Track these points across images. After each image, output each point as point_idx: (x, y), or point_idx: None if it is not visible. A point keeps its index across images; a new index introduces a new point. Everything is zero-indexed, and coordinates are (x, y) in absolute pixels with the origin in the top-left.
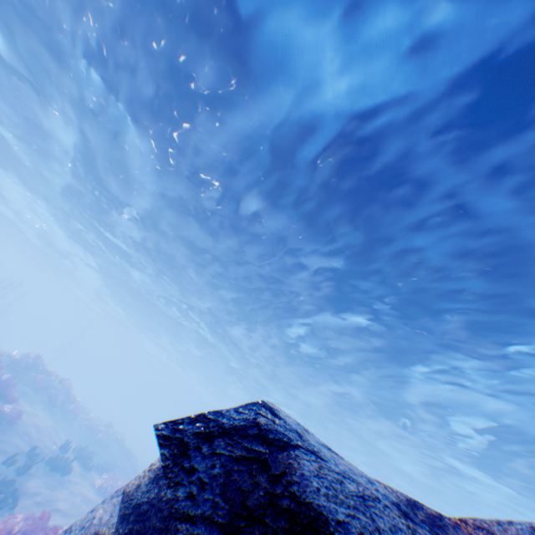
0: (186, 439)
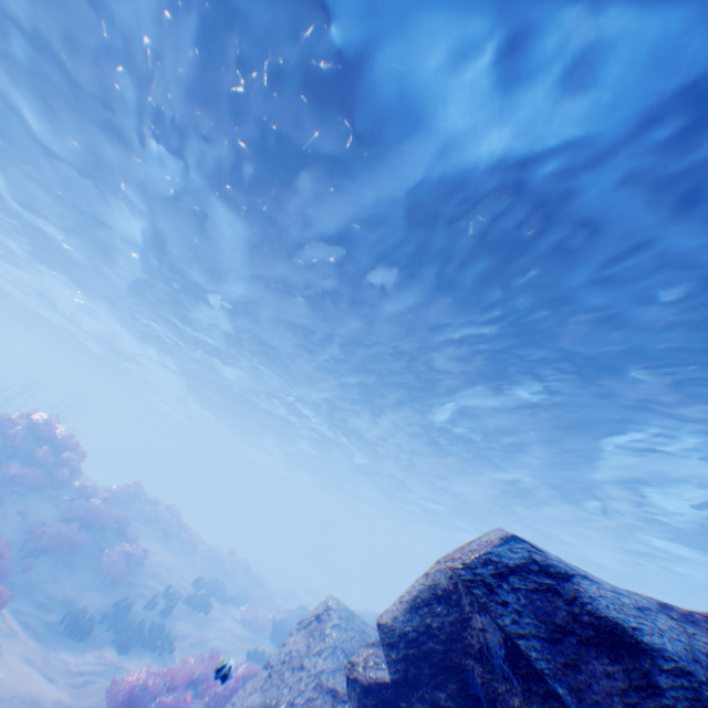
0: (487, 580)
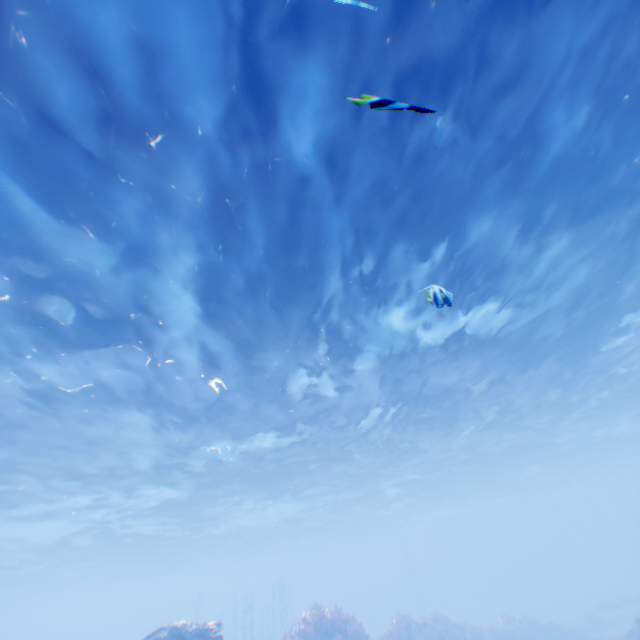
0: None
